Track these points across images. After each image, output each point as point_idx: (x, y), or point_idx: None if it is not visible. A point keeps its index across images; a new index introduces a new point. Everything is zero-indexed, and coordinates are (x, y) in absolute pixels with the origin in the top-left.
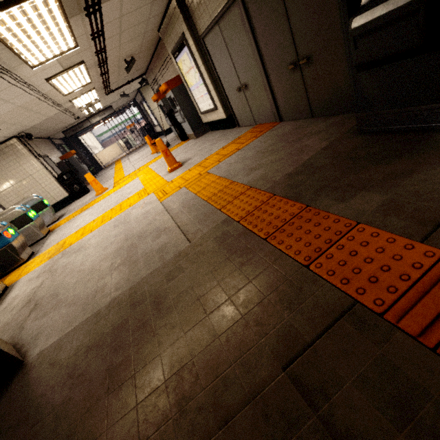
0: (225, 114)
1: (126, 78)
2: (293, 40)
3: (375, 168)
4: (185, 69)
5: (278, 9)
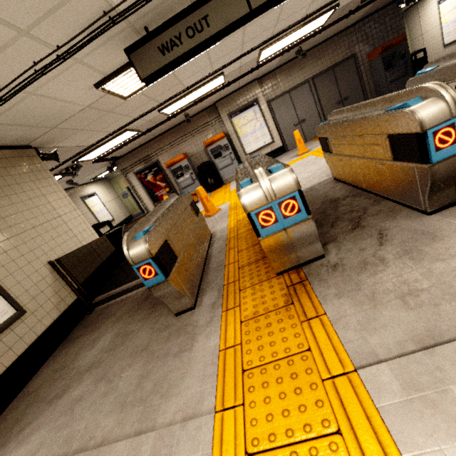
0: (281, 143)
1: (124, 149)
2: (339, 93)
3: None
4: (244, 122)
5: (332, 83)
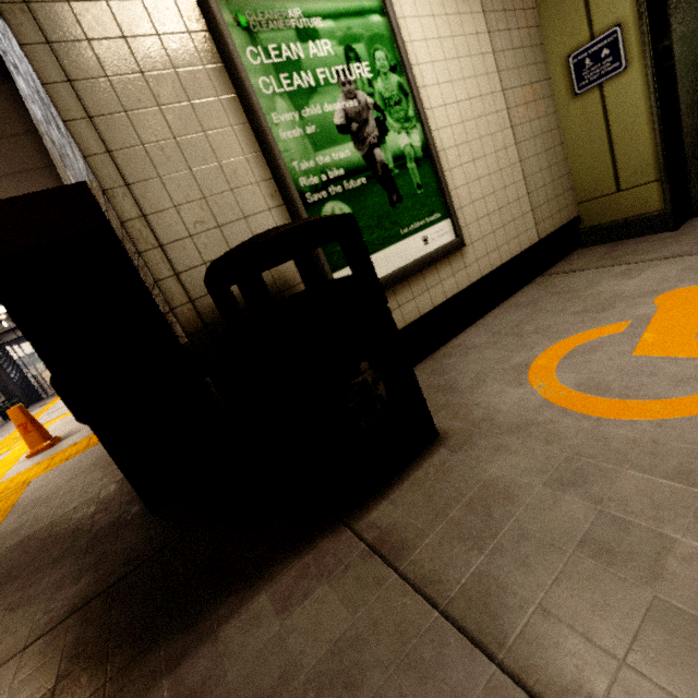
0: None
1: None
2: None
3: (43, 571)
4: None
5: None
